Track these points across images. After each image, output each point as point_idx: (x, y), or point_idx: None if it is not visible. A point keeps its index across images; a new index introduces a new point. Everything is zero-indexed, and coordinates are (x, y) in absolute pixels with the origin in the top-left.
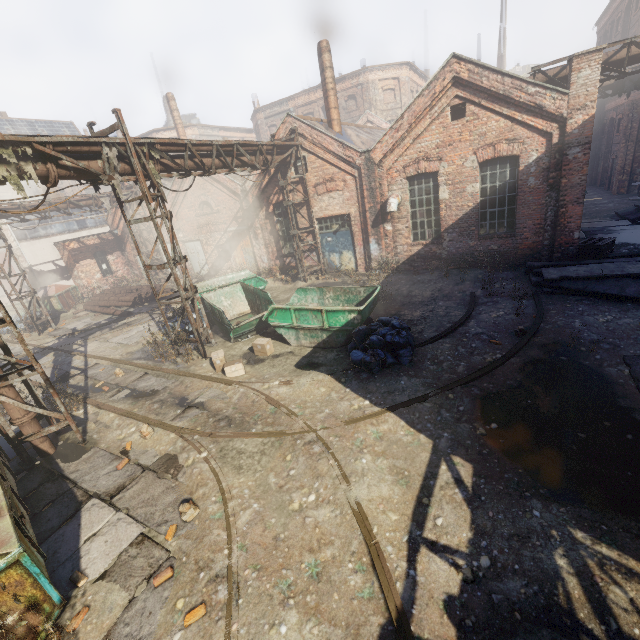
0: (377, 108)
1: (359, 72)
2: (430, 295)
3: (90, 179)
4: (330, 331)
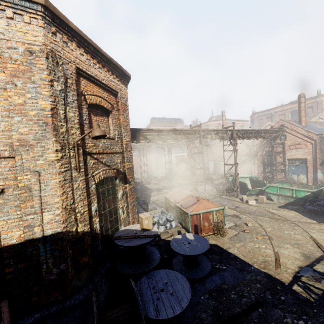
0: None
1: (316, 96)
2: None
3: (220, 139)
4: (295, 198)
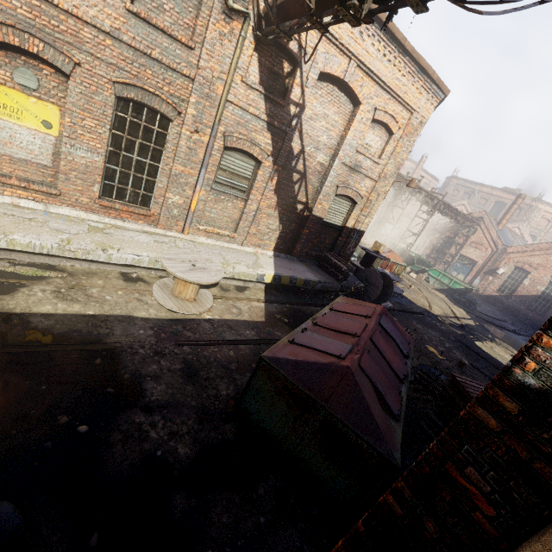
0: (530, 223)
1: (535, 199)
2: (488, 310)
3: (423, 202)
4: (449, 287)
